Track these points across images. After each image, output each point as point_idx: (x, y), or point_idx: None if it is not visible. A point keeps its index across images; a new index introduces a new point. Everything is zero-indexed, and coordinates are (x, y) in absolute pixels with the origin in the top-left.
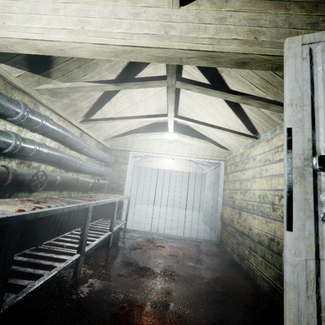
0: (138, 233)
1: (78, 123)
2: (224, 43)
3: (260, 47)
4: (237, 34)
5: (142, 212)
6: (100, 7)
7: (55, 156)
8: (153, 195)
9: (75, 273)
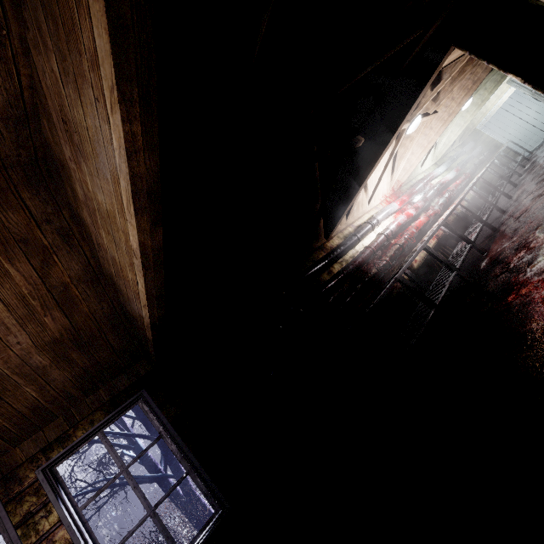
0: (542, 145)
1: (451, 149)
2: (492, 91)
3: (500, 82)
4: (492, 87)
5: (536, 141)
6: (458, 120)
7: (468, 159)
8: (530, 122)
9: (524, 167)
